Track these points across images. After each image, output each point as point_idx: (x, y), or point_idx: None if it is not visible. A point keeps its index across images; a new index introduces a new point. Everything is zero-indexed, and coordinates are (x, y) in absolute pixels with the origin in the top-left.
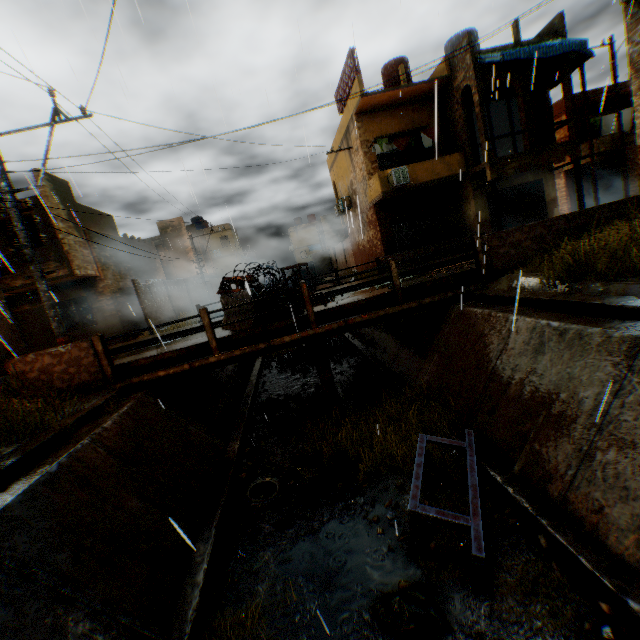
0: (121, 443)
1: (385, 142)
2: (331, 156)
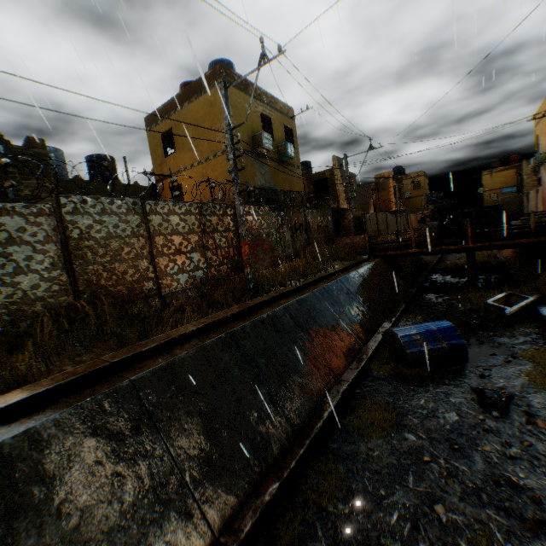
0: (377, 270)
1: None
2: (537, 114)
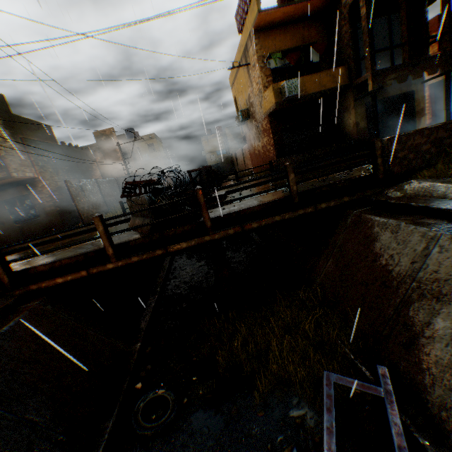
0: None
1: (279, 57)
2: (232, 75)
